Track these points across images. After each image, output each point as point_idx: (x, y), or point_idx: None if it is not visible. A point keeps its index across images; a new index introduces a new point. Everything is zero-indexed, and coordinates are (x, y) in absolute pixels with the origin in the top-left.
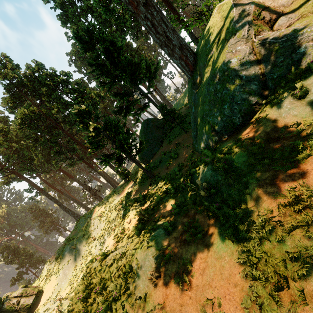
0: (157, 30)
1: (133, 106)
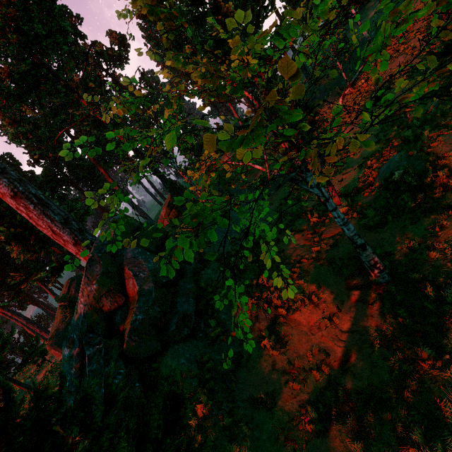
0: (39, 223)
1: (40, 271)
